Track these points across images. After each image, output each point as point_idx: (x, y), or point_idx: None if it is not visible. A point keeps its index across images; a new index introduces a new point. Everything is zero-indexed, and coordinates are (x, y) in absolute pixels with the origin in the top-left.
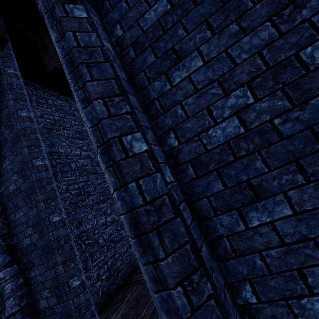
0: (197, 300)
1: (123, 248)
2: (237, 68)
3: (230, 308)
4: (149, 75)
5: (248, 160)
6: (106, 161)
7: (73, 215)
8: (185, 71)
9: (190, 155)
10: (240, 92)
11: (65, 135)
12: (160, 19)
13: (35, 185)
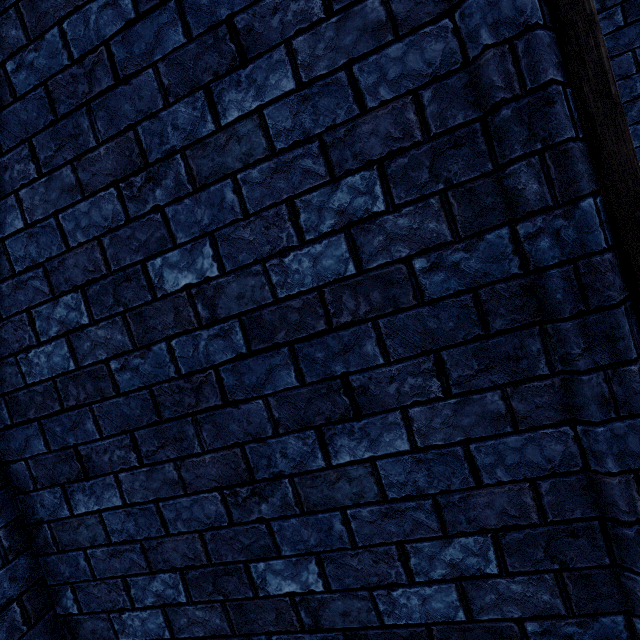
0: None
1: None
2: (70, 255)
3: None
4: None
5: (78, 416)
6: None
7: None
8: None
9: (4, 386)
10: (73, 300)
11: None
12: None
13: None
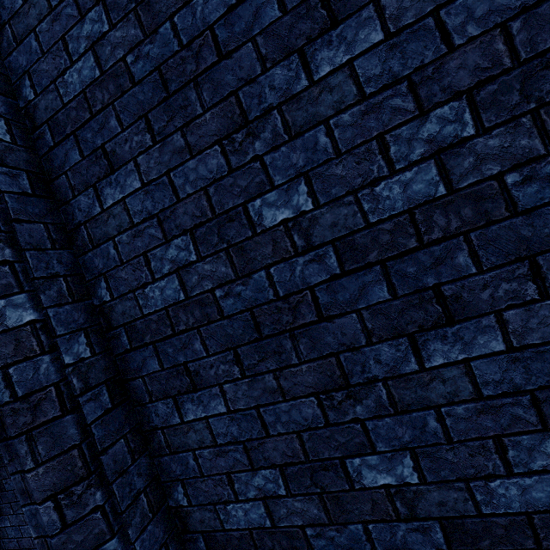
0: (74, 515)
1: None
2: (180, 205)
3: (135, 517)
4: (74, 182)
5: (187, 338)
6: None
7: None
8: (119, 190)
9: (124, 317)
10: (183, 242)
11: None
12: (87, 90)
13: None
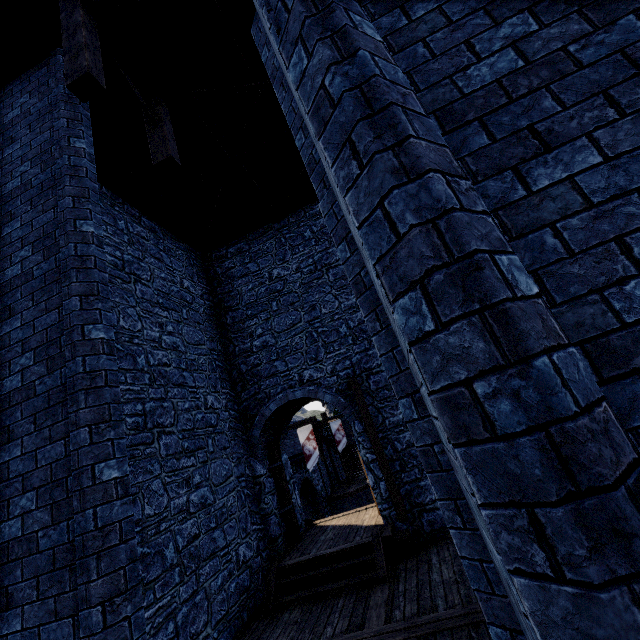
0: None
1: (215, 579)
2: None
3: None
4: (475, 167)
5: None
6: (462, 302)
7: None
8: (560, 169)
9: (580, 331)
10: None
11: (137, 295)
12: (502, 79)
13: (77, 382)
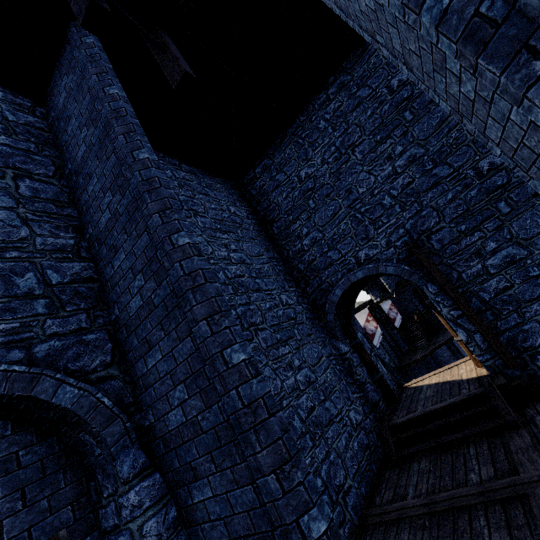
0: None
1: (339, 441)
2: None
3: None
4: None
5: None
6: None
7: None
8: None
9: None
10: None
11: (200, 225)
12: None
13: (182, 285)
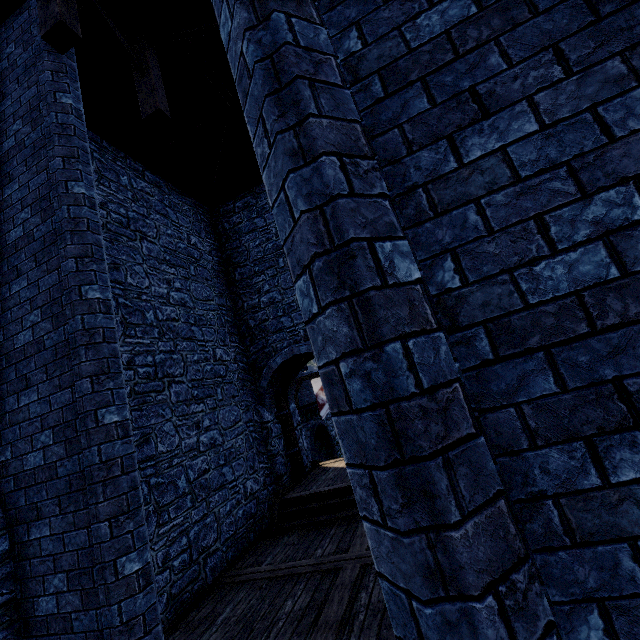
0: (525, 634)
1: (224, 506)
2: (615, 146)
3: None
4: (412, 136)
5: (622, 337)
6: (335, 289)
7: (135, 418)
8: (494, 138)
9: (485, 310)
10: (618, 195)
11: (143, 252)
12: (452, 30)
13: (78, 339)
